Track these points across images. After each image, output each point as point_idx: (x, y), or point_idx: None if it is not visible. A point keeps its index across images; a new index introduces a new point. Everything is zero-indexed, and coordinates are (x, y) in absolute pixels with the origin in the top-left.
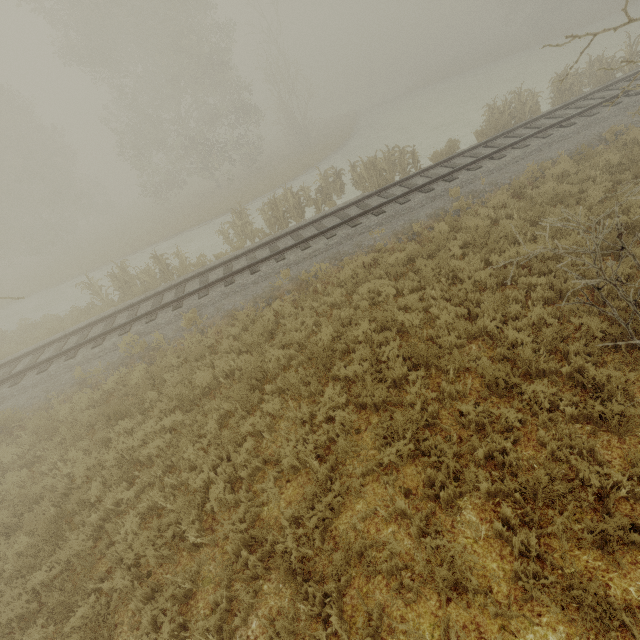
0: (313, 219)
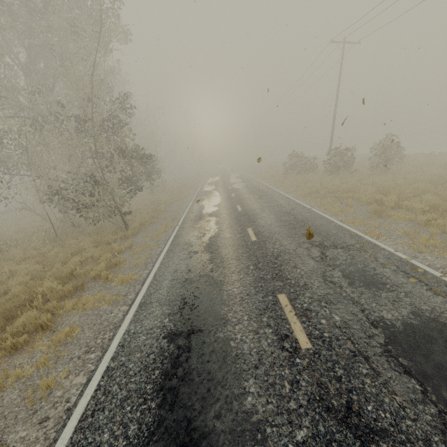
0: None
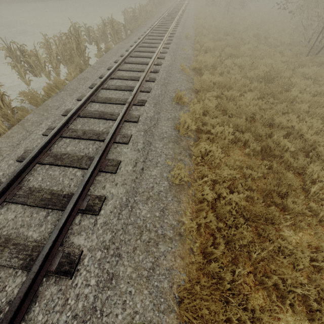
0: (133, 46)
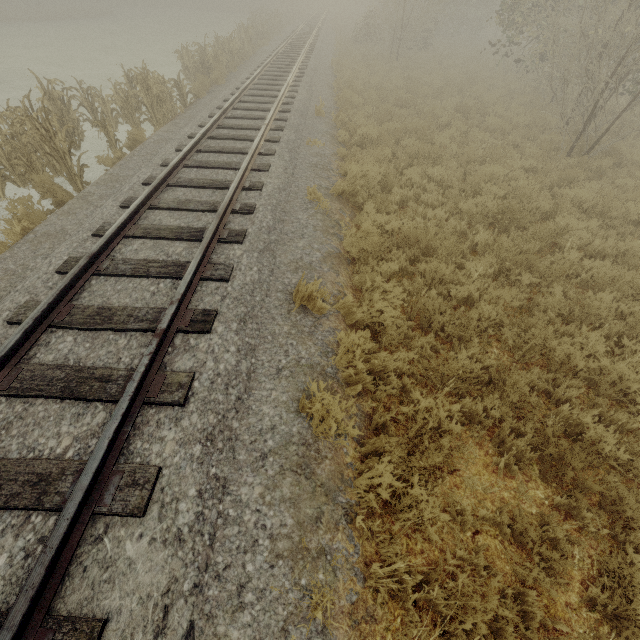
0: (193, 140)
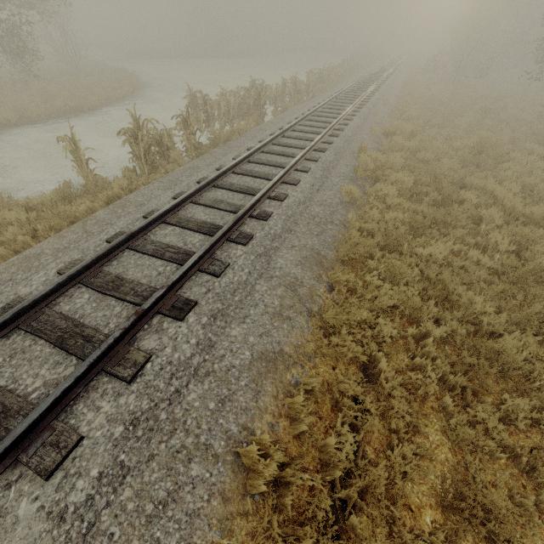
0: (318, 106)
